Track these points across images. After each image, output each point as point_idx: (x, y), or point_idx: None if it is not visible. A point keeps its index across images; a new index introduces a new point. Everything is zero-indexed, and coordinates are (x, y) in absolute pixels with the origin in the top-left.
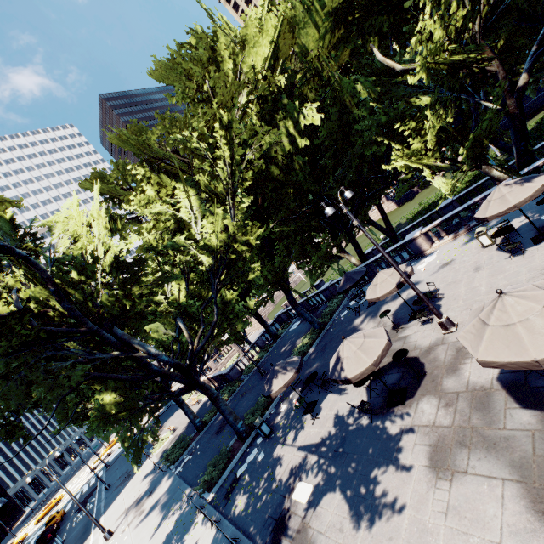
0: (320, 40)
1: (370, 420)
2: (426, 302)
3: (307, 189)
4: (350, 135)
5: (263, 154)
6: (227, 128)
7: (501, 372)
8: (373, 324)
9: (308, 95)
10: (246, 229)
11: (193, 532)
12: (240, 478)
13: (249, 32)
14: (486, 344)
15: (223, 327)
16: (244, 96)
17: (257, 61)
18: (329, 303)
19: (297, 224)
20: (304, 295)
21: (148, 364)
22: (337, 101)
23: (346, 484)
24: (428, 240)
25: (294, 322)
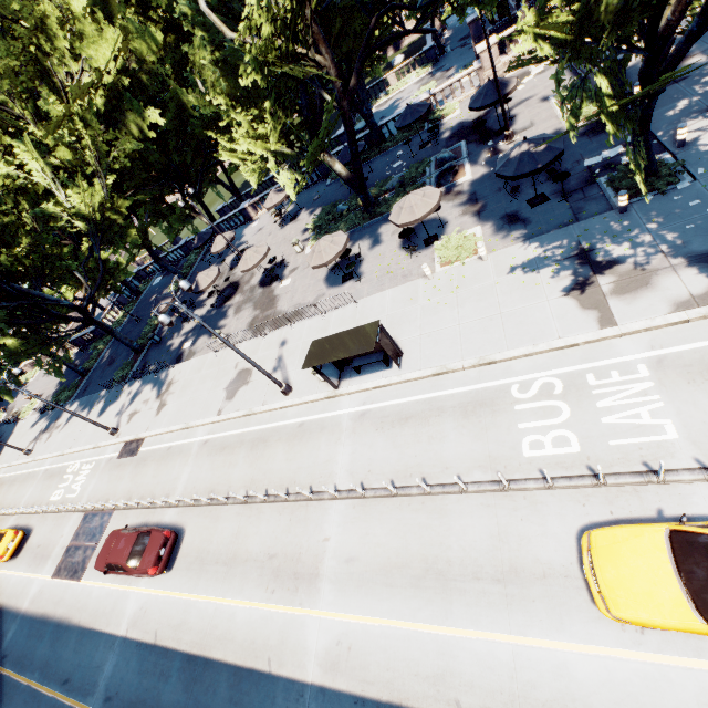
0: (153, 52)
1: (216, 311)
2: (239, 253)
3: (155, 160)
4: (187, 122)
5: (126, 153)
6: (87, 122)
7: (260, 279)
8: (220, 269)
9: (145, 80)
10: (113, 200)
11: (125, 392)
12: (148, 364)
13: (87, 29)
14: (242, 266)
15: (104, 279)
16: (86, 77)
17: (99, 56)
18: (188, 258)
19: (151, 191)
20: (159, 251)
21: (48, 309)
22: (173, 97)
23: (207, 332)
24: (255, 209)
25: (156, 278)
